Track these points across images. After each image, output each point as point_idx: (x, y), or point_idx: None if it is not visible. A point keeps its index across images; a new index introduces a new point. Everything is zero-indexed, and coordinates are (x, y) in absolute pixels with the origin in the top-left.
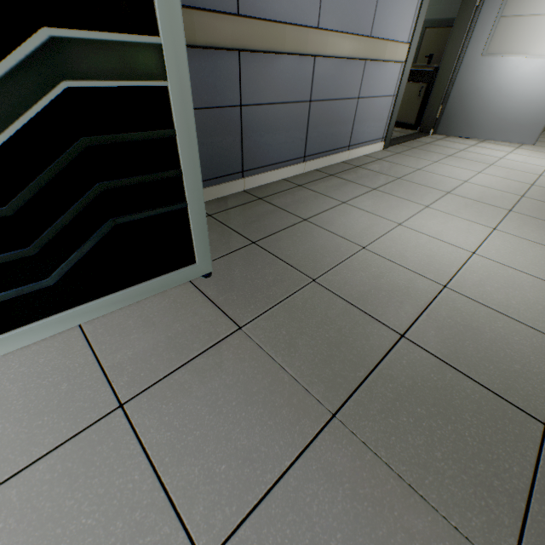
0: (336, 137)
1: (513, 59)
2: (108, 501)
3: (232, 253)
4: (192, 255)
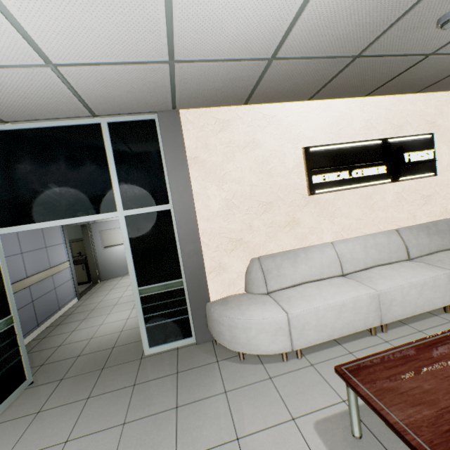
0: (52, 308)
1: (116, 247)
2: (57, 414)
3: (36, 372)
4: (25, 376)
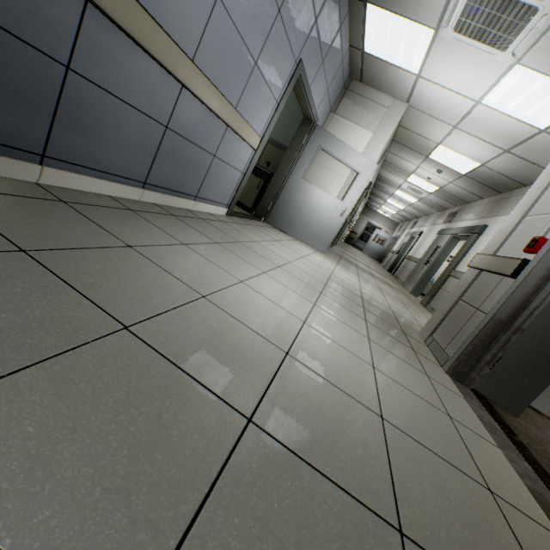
0: (186, 181)
1: (319, 190)
2: None
3: None
4: None
